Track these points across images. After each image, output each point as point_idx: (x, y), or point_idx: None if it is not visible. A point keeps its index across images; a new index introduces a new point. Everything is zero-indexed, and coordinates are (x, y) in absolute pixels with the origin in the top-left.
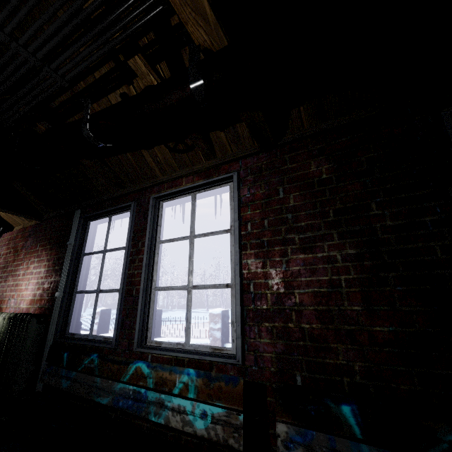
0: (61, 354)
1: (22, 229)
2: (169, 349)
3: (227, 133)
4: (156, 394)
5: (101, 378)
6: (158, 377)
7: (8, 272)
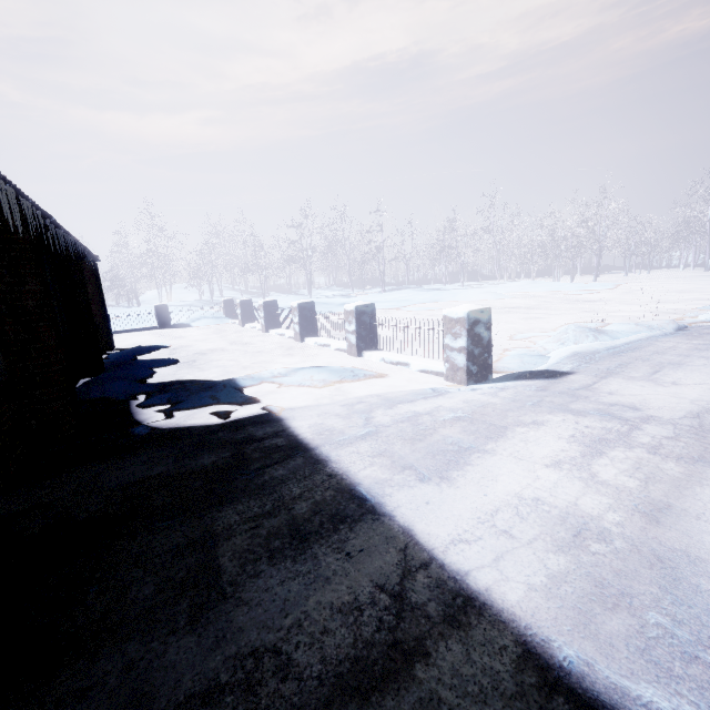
0: None
1: None
2: None
3: None
4: None
5: None
6: None
7: None
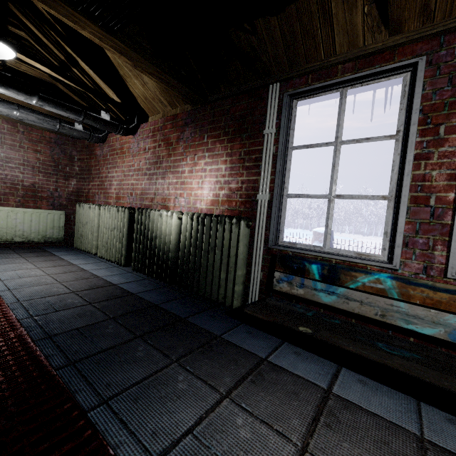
0: (305, 265)
1: (171, 117)
2: None
3: None
4: None
5: (407, 303)
6: None
7: (163, 168)
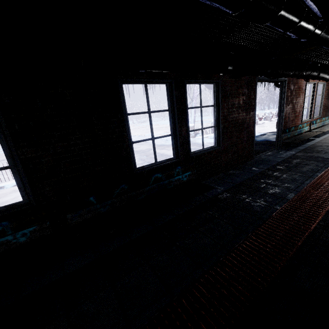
0: None
1: None
2: None
3: None
4: None
5: None
6: None
7: None
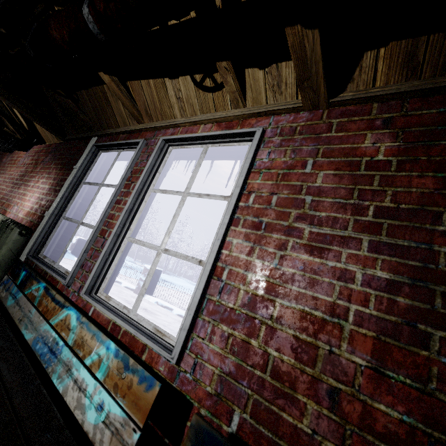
0: (21, 271)
1: (49, 144)
2: (113, 309)
3: (267, 73)
4: (70, 354)
5: (36, 310)
6: (80, 336)
7: (23, 180)
